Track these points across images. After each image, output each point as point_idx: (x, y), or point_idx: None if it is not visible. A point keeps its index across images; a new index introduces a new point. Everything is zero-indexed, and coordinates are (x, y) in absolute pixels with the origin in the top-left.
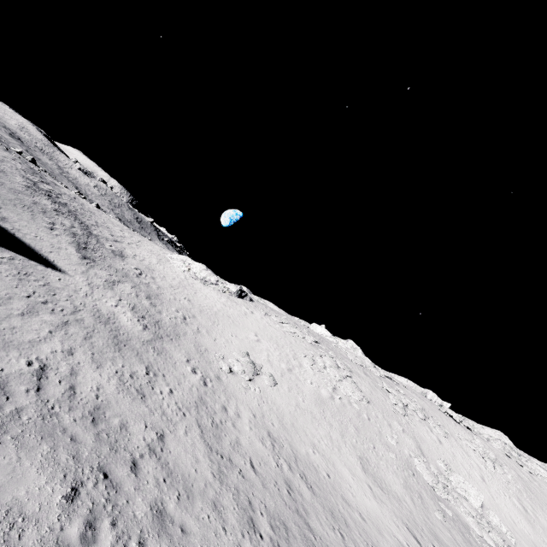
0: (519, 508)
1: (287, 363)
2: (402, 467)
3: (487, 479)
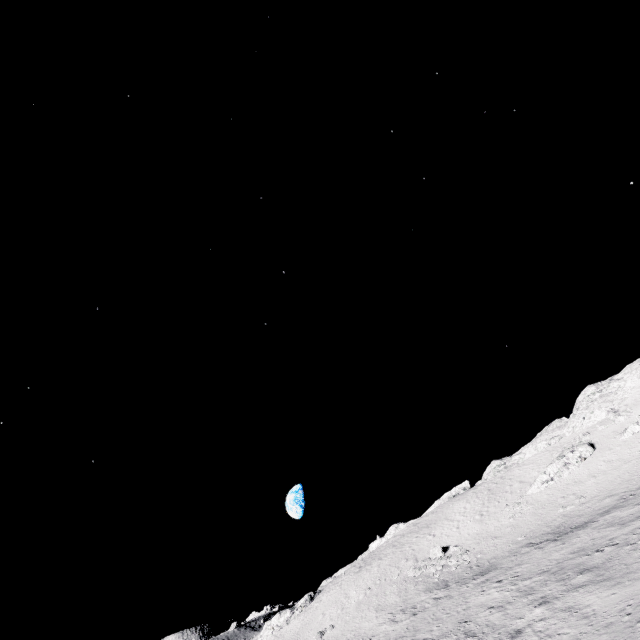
0: (477, 519)
1: (341, 607)
2: (400, 584)
3: (461, 524)
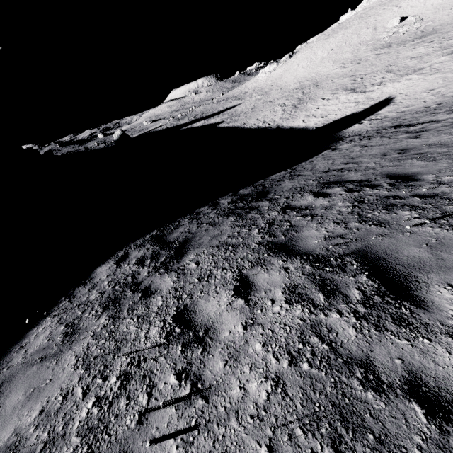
0: None
1: (310, 61)
2: (355, 47)
3: None
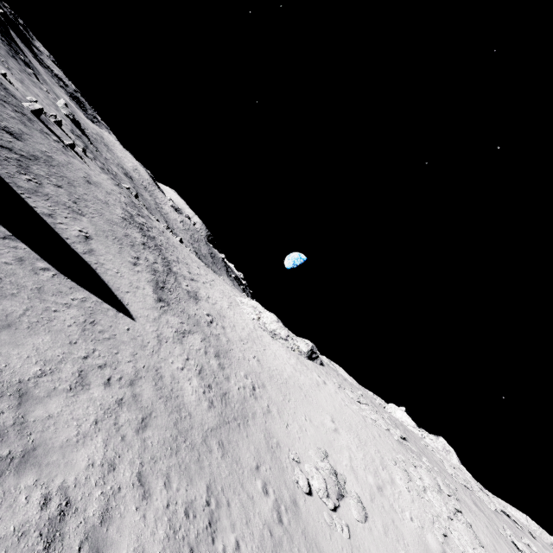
0: None
1: (375, 475)
2: None
3: None
